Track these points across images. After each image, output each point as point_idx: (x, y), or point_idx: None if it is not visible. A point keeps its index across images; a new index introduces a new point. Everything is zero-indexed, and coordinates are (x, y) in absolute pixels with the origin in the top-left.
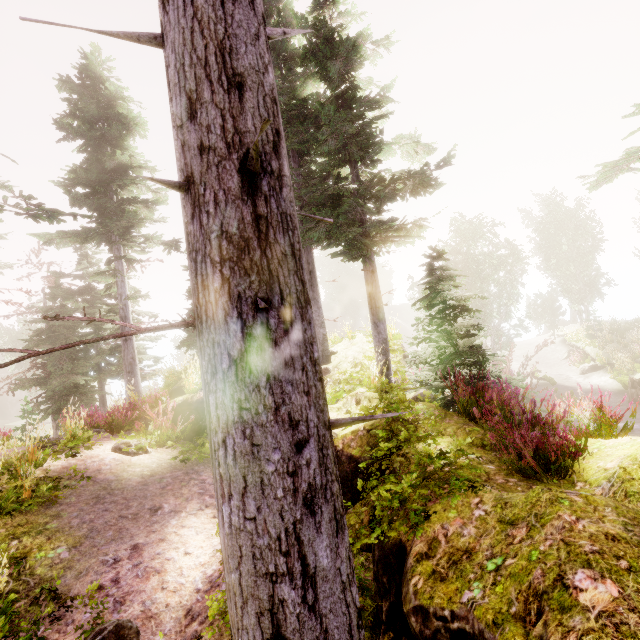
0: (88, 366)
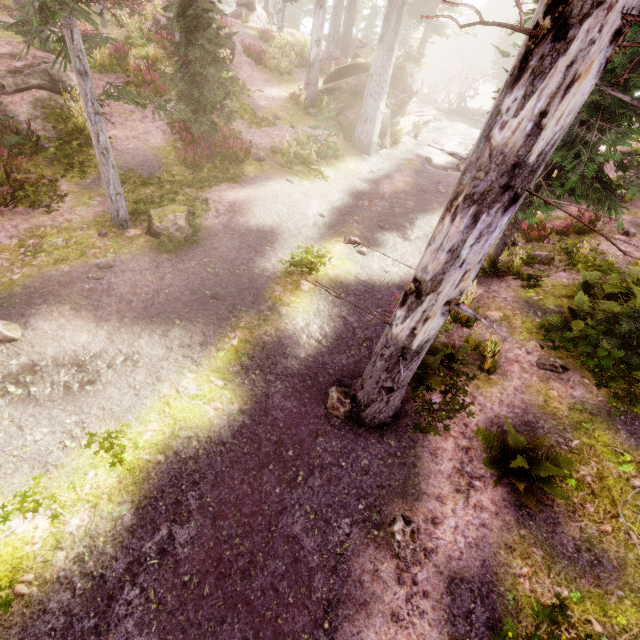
0: (300, 5)
